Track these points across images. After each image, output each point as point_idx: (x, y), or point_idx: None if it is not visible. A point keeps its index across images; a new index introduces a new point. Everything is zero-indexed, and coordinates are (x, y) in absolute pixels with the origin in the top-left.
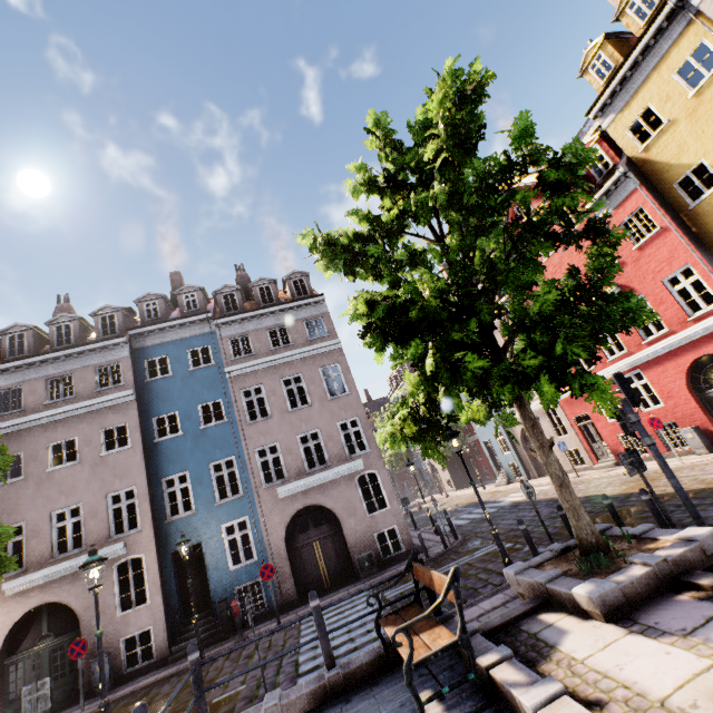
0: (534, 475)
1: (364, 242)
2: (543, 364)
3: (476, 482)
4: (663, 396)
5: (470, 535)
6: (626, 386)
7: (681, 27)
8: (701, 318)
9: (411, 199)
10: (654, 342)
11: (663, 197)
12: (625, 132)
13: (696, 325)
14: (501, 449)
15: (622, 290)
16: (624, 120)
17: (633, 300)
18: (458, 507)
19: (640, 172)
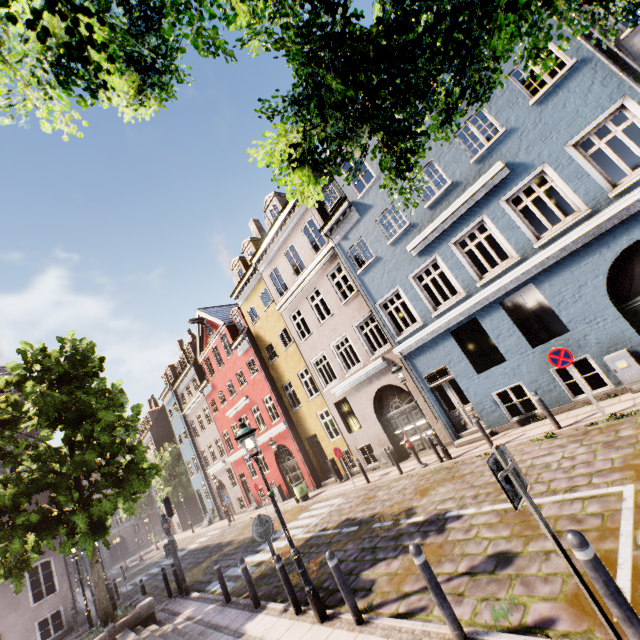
0: (224, 516)
1: (5, 425)
2: (67, 532)
3: (202, 520)
4: (269, 465)
5: (130, 596)
6: (168, 505)
7: (259, 277)
8: (276, 424)
9: (30, 414)
10: (263, 433)
11: (262, 354)
12: (247, 313)
13: (273, 429)
14: (206, 496)
15: (250, 399)
16: (246, 307)
17: (154, 470)
18: (161, 557)
19: (253, 337)
